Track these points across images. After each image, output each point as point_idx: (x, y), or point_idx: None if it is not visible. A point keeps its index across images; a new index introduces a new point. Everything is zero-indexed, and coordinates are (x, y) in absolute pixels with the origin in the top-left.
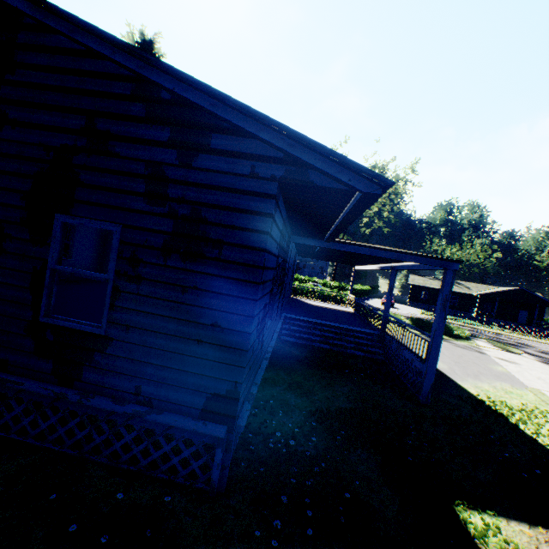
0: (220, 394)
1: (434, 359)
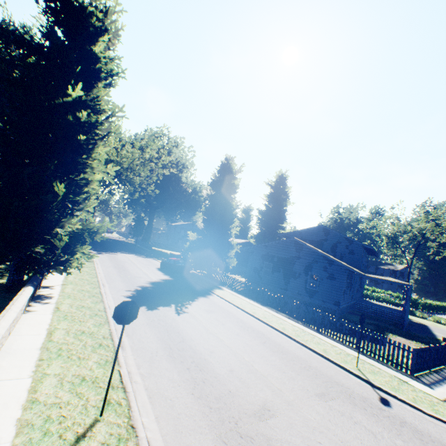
0: (336, 301)
1: (407, 316)
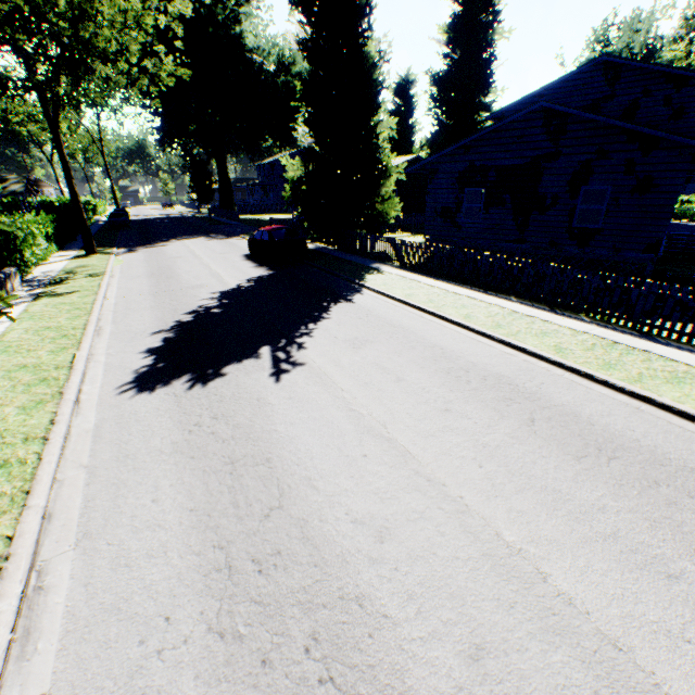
0: (652, 243)
1: None
